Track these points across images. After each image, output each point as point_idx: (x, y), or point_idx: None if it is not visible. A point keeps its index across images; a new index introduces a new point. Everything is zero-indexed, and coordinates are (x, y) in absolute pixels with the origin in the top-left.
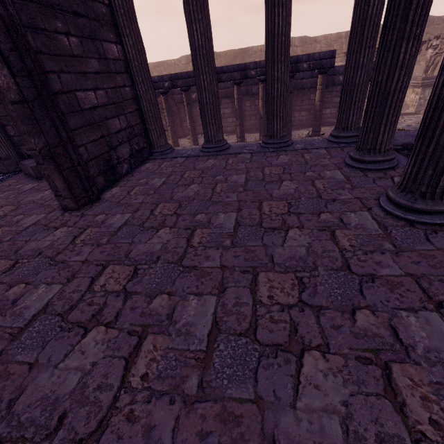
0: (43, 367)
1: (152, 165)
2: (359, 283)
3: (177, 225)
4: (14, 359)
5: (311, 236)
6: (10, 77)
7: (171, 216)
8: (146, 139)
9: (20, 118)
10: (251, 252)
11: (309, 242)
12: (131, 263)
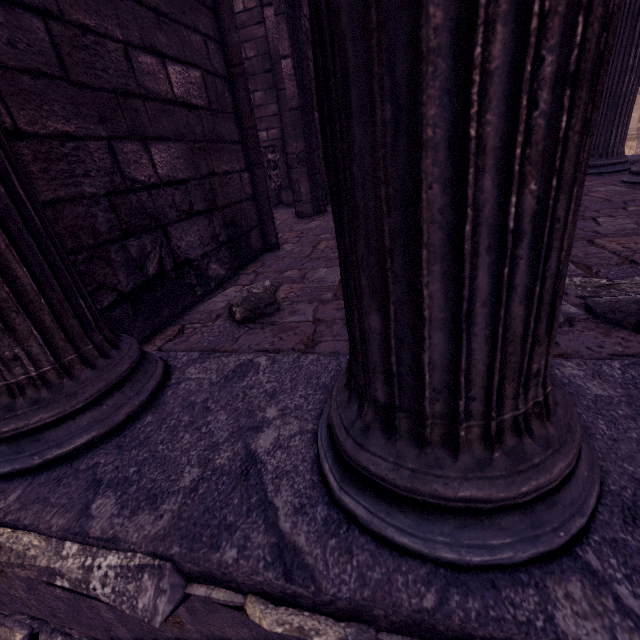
0: None
1: None
2: (622, 202)
3: None
4: None
5: None
6: (296, 88)
7: None
8: None
9: (292, 123)
10: None
11: None
12: None
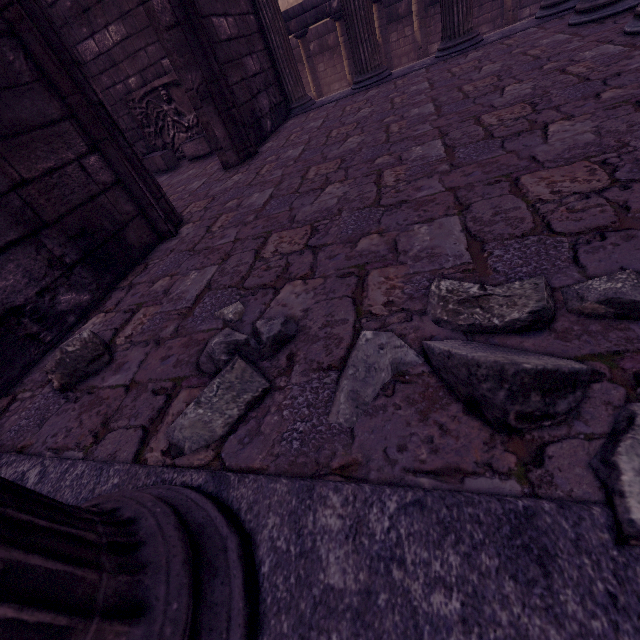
0: (300, 207)
1: (297, 119)
2: (601, 82)
3: (364, 131)
4: (270, 214)
5: (534, 81)
6: None
7: (353, 131)
8: (281, 92)
9: (176, 48)
10: (465, 112)
11: (533, 85)
12: (333, 160)
